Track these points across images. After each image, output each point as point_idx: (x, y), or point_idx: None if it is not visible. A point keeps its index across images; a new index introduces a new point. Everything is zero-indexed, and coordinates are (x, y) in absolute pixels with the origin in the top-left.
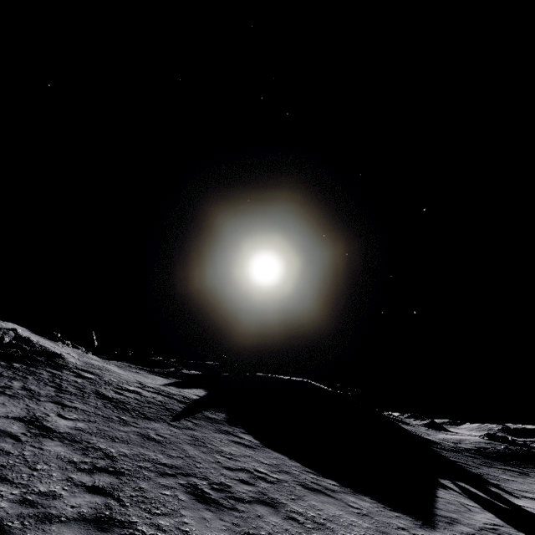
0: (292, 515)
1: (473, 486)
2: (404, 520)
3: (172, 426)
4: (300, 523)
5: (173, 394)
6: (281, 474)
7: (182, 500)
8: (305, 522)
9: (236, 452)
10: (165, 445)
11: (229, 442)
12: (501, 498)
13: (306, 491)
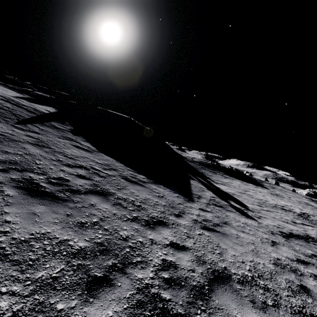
0: (118, 201)
1: (202, 178)
2: (180, 198)
3: (15, 128)
4: (124, 207)
5: (23, 105)
6: (111, 171)
7: (9, 196)
8: (128, 206)
9: (76, 154)
10: (1, 142)
11: (71, 146)
12: (211, 184)
13: (127, 182)
